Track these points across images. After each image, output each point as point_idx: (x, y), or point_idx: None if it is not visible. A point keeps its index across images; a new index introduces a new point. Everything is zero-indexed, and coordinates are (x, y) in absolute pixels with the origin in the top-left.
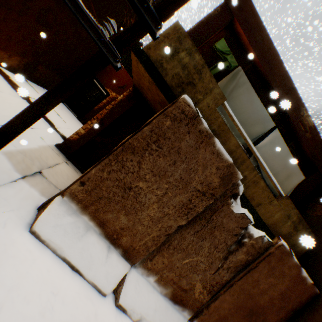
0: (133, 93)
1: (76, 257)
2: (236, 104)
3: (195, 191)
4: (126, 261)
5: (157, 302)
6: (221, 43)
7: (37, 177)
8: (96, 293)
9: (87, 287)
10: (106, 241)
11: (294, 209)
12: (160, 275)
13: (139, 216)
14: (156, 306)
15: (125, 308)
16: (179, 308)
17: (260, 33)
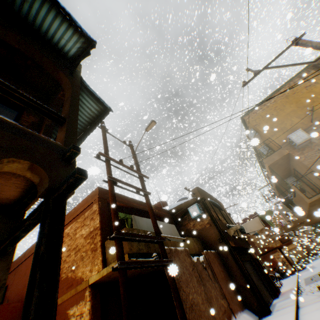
0: (93, 289)
1: None
2: (145, 228)
3: (193, 271)
4: None
5: None
6: (120, 214)
7: None
8: None
9: None
10: None
11: (190, 238)
12: None
13: (202, 309)
14: None
15: None
16: (232, 319)
17: (117, 195)
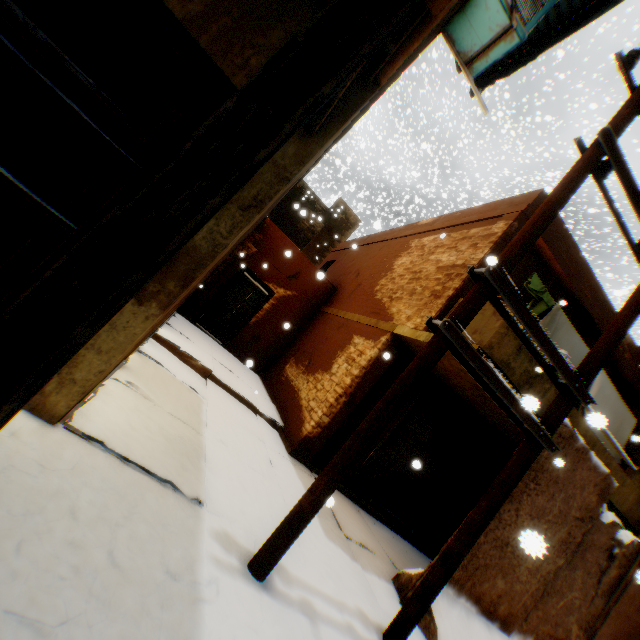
0: (392, 343)
1: None
2: None
3: (572, 520)
4: (504, 632)
5: None
6: (532, 279)
7: (350, 545)
8: None
9: None
10: (483, 617)
11: None
12: (534, 633)
13: (516, 572)
14: None
15: None
16: None
17: (564, 240)
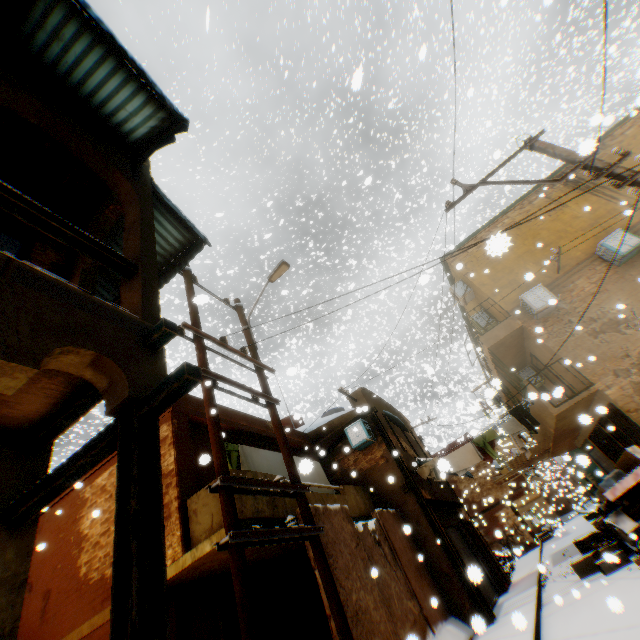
0: None
1: None
2: (264, 470)
3: (357, 549)
4: None
5: None
6: None
7: None
8: None
9: None
10: None
11: (350, 487)
12: None
13: (375, 619)
14: None
15: None
16: (428, 637)
17: None
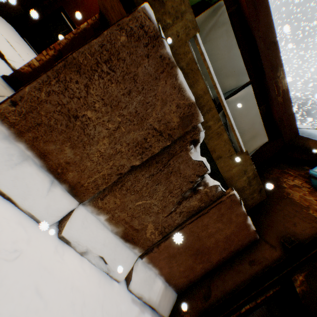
0: (99, 23)
1: (7, 185)
2: (213, 49)
3: (151, 130)
4: (73, 198)
5: (107, 239)
6: None
7: None
8: (34, 224)
9: (22, 216)
10: (50, 175)
11: (251, 165)
12: (111, 215)
13: (87, 151)
14: (105, 242)
15: (69, 240)
16: (130, 246)
17: None
